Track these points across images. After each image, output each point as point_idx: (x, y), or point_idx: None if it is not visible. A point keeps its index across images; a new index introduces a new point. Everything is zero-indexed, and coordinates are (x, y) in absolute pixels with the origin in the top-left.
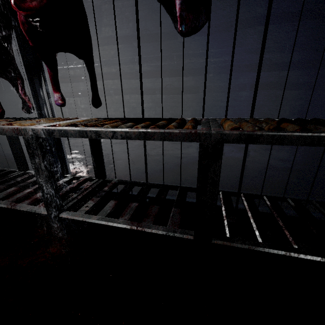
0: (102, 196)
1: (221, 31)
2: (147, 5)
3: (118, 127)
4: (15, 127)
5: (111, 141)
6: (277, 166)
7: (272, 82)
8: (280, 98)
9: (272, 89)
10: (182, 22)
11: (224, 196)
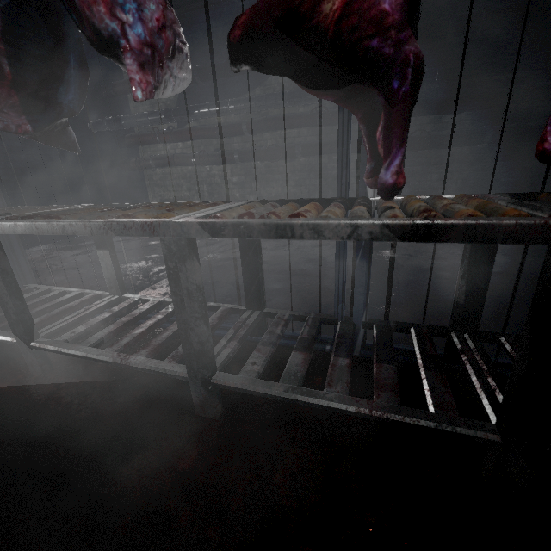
0: None
1: (549, 14)
2: None
3: None
4: (545, 219)
5: (305, 242)
6: None
7: None
8: None
9: None
10: None
11: None
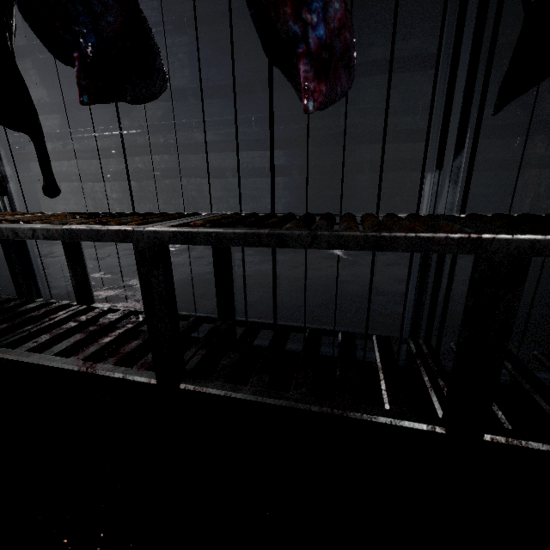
0: (69, 328)
1: None
2: (210, 43)
3: (50, 224)
4: None
5: None
6: (388, 289)
7: (402, 159)
8: (418, 184)
9: (403, 170)
10: (82, 92)
11: (248, 328)
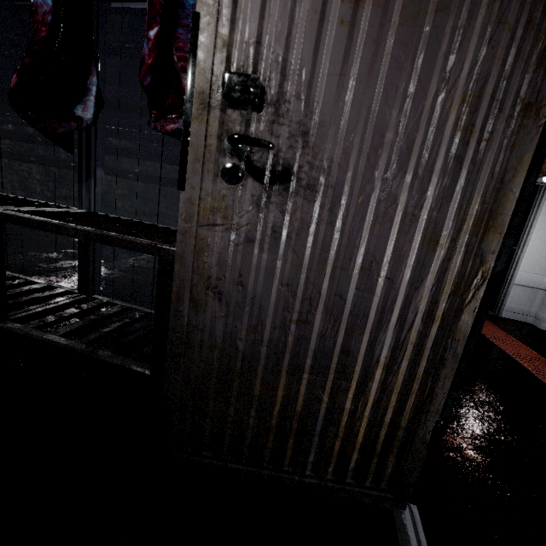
0: None
1: None
2: (132, 70)
3: None
4: None
5: None
6: None
7: None
8: None
9: None
10: None
11: None
